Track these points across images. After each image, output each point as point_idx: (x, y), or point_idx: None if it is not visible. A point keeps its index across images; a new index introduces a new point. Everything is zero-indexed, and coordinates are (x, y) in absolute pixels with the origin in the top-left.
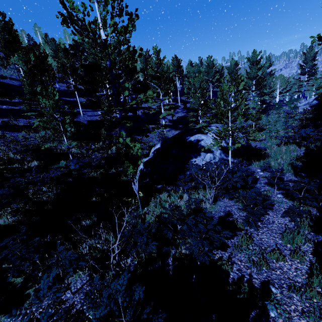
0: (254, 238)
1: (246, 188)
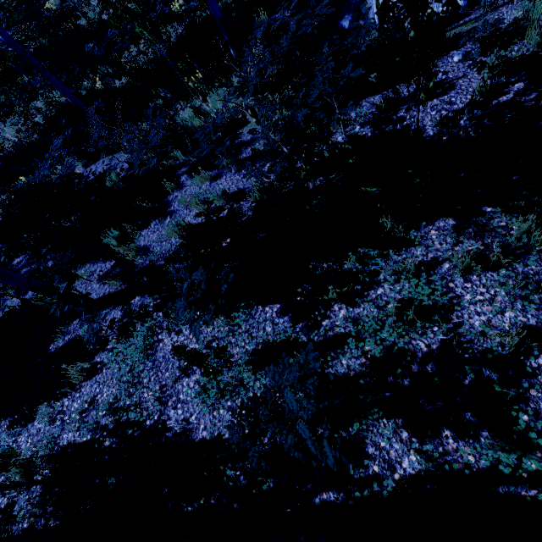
0: (219, 180)
1: (299, 105)
